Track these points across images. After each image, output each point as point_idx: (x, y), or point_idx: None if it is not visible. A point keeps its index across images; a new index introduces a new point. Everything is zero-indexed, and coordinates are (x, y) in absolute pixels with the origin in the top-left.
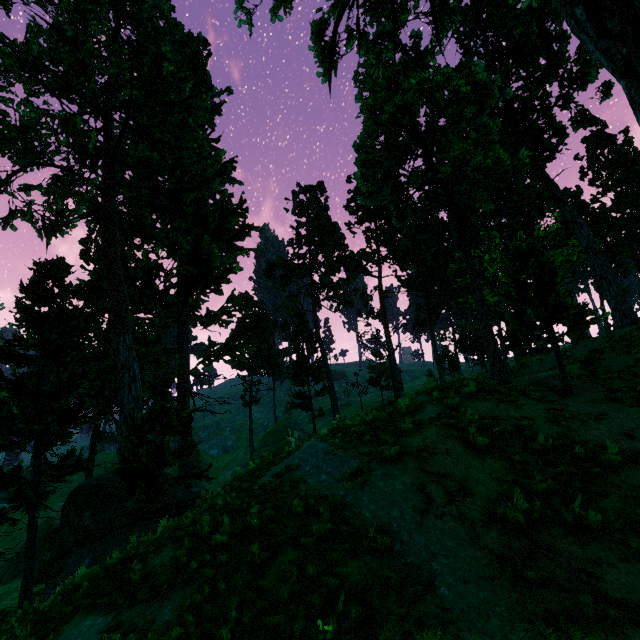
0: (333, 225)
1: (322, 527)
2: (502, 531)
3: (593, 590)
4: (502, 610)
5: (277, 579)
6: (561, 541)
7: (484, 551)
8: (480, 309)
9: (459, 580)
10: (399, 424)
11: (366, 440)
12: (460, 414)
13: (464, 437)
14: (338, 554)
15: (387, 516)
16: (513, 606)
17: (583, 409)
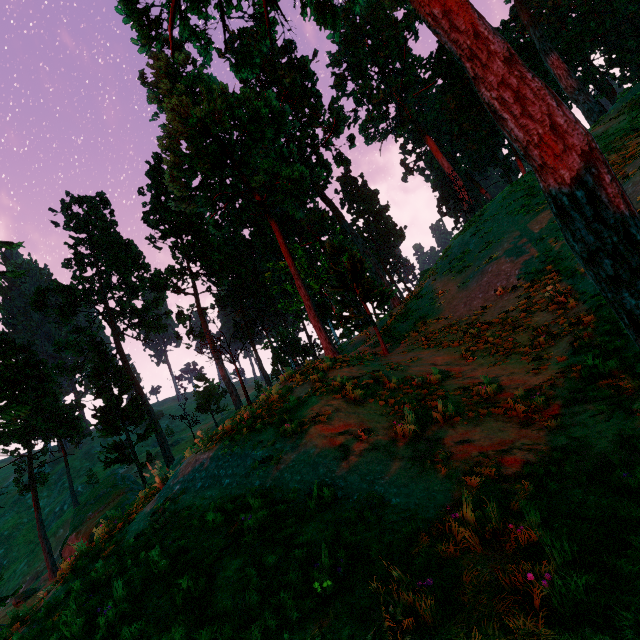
0: (127, 242)
1: (259, 517)
2: (406, 443)
3: (475, 447)
4: (439, 487)
5: (231, 595)
6: (441, 432)
7: (404, 460)
8: (308, 303)
9: (401, 487)
10: (284, 404)
11: (260, 428)
12: (330, 381)
13: (343, 395)
14: (290, 530)
15: (316, 477)
16: (443, 481)
17: (402, 358)
